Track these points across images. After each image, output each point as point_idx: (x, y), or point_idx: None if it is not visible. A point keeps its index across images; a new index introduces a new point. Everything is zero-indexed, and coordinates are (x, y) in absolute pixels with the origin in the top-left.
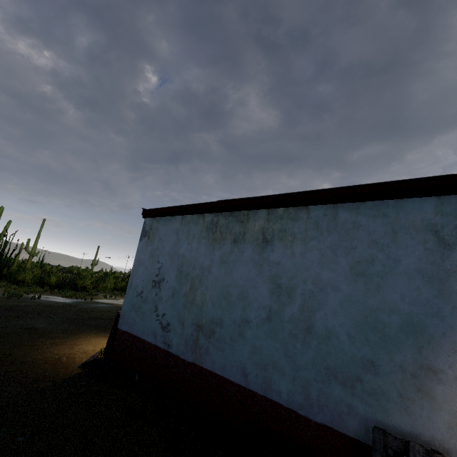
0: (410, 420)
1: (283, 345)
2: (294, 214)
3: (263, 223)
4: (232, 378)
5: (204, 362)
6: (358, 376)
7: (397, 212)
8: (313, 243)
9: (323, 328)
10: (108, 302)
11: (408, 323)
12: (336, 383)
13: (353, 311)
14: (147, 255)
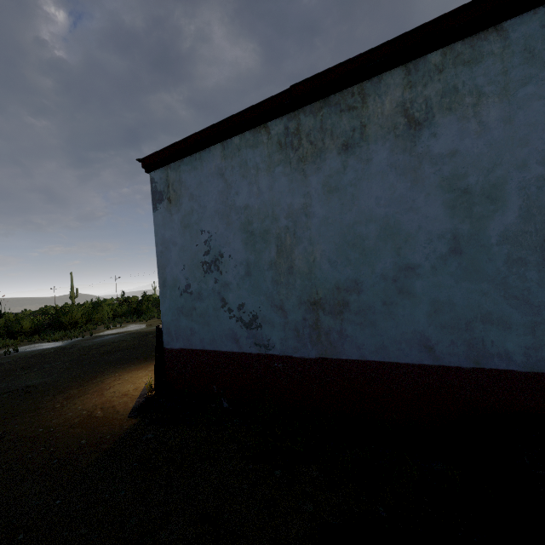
0: None
1: (497, 284)
2: (469, 52)
3: (401, 94)
4: (403, 360)
5: (341, 351)
6: None
7: None
8: (527, 91)
9: None
10: (115, 332)
11: None
12: None
13: None
14: (177, 229)
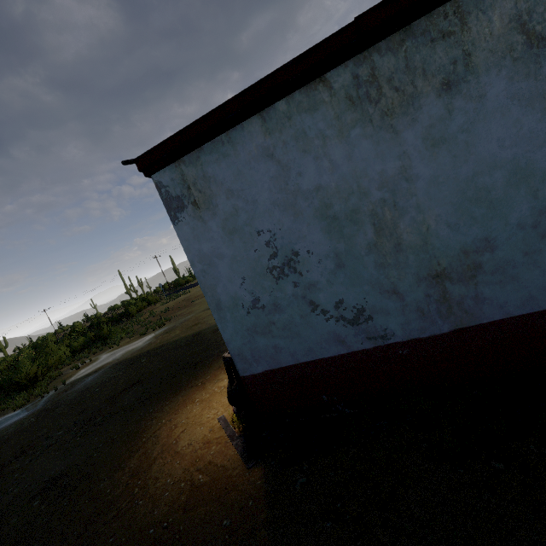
0: None
1: None
2: None
3: (514, 5)
4: None
5: (481, 316)
6: None
7: None
8: None
9: None
10: (91, 370)
11: None
12: None
13: None
14: (219, 238)
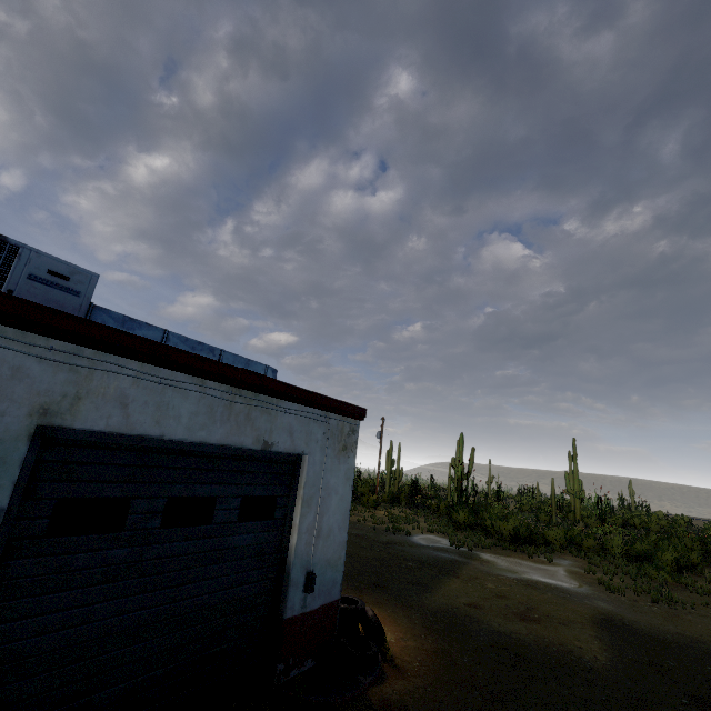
0: None
1: None
2: None
3: None
4: None
5: None
6: None
7: None
8: None
9: None
10: (492, 559)
11: None
12: None
13: None
14: None
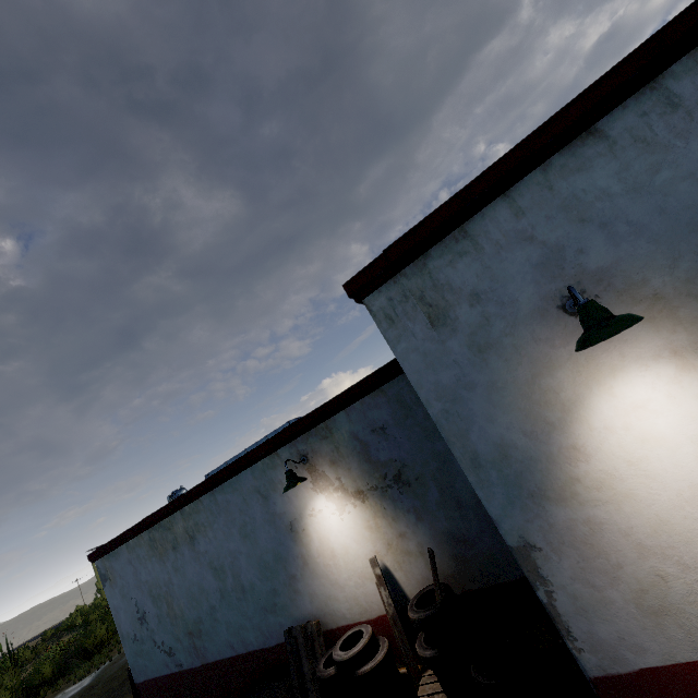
0: (300, 611)
1: (238, 610)
2: (196, 508)
3: (183, 524)
4: (228, 656)
5: (208, 658)
6: (274, 603)
7: (240, 485)
8: (216, 526)
9: (248, 583)
10: None
11: (275, 555)
12: (269, 614)
13: (254, 563)
14: (119, 598)
